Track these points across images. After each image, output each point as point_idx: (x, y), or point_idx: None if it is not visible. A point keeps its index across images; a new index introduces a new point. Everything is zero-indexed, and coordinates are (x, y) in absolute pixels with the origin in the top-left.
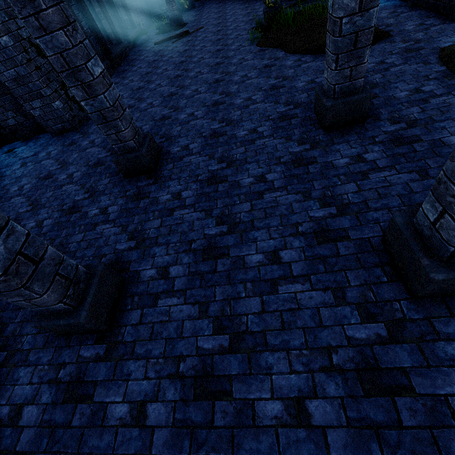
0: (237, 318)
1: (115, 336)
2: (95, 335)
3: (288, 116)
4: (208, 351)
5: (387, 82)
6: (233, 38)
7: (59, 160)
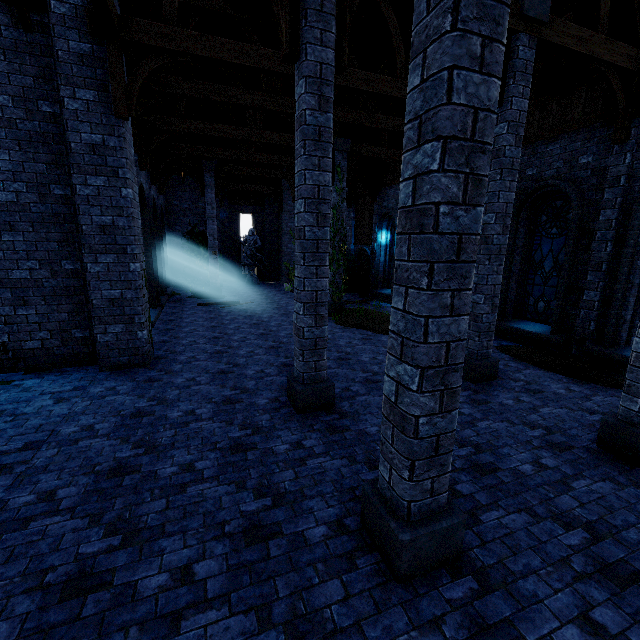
0: (570, 513)
1: (471, 563)
2: (444, 571)
3: None
4: (581, 545)
5: None
6: None
7: (145, 396)
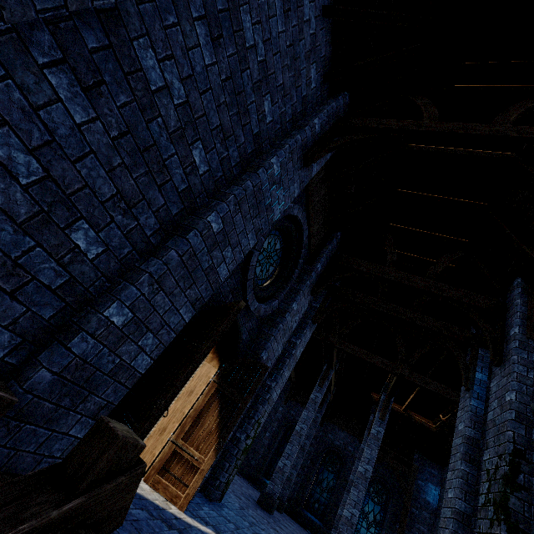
0: None
1: None
2: None
3: None
4: None
5: None
6: None
7: None
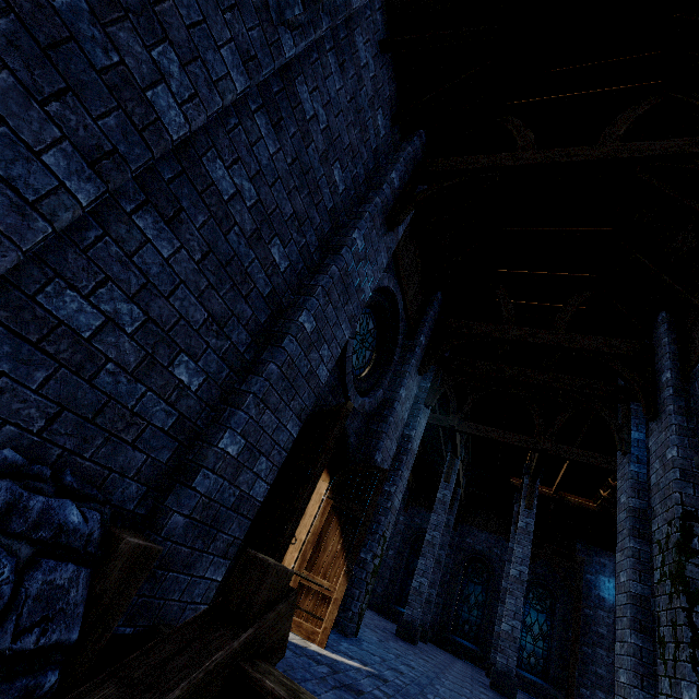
0: None
1: None
2: None
3: None
4: None
5: None
6: None
7: None
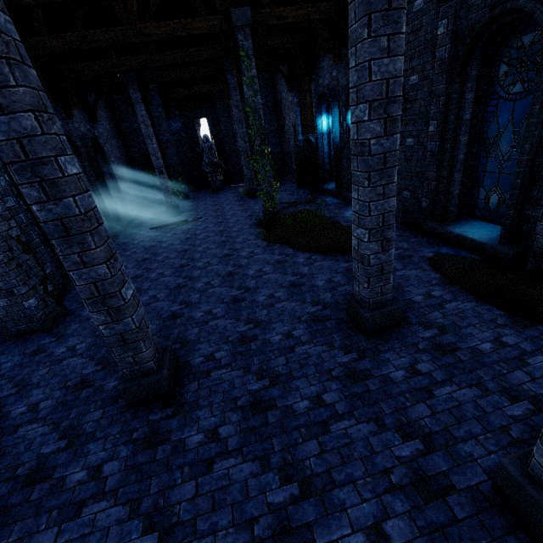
0: None
1: None
2: None
3: (320, 317)
4: None
5: (399, 285)
6: (236, 230)
7: (14, 379)
